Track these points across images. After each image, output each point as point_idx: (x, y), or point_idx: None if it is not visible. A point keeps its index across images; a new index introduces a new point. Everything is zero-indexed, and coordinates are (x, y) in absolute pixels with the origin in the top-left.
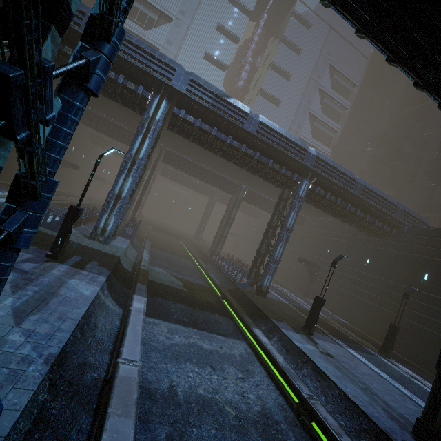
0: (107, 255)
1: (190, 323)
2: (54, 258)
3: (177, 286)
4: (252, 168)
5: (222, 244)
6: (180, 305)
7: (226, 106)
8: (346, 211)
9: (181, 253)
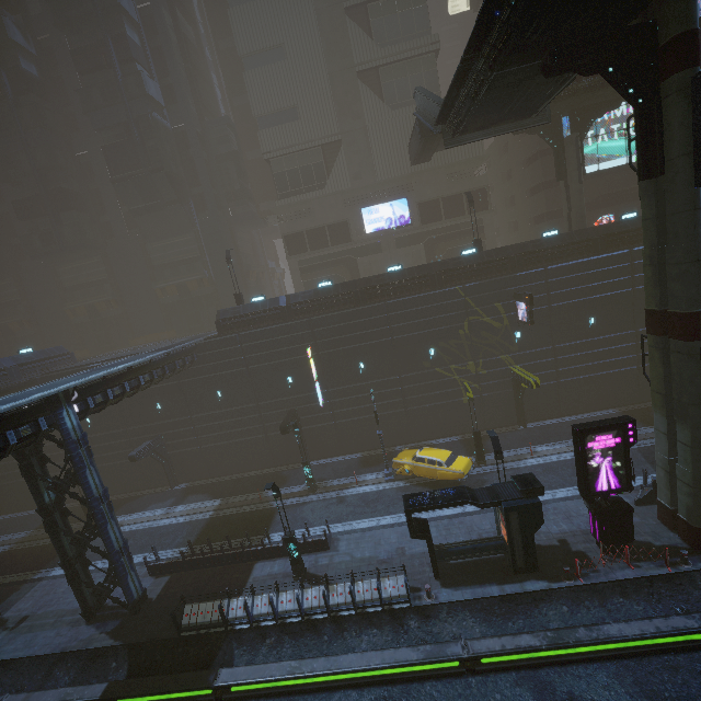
0: None
1: None
2: None
3: None
4: None
5: None
6: None
7: None
8: None
9: None
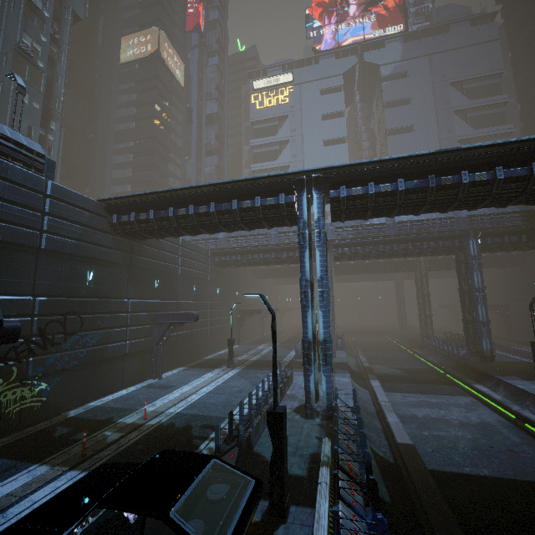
0: (339, 364)
1: (417, 392)
2: (319, 370)
3: (398, 374)
4: (412, 255)
5: (430, 325)
6: (405, 384)
7: (366, 228)
8: None
9: (392, 349)
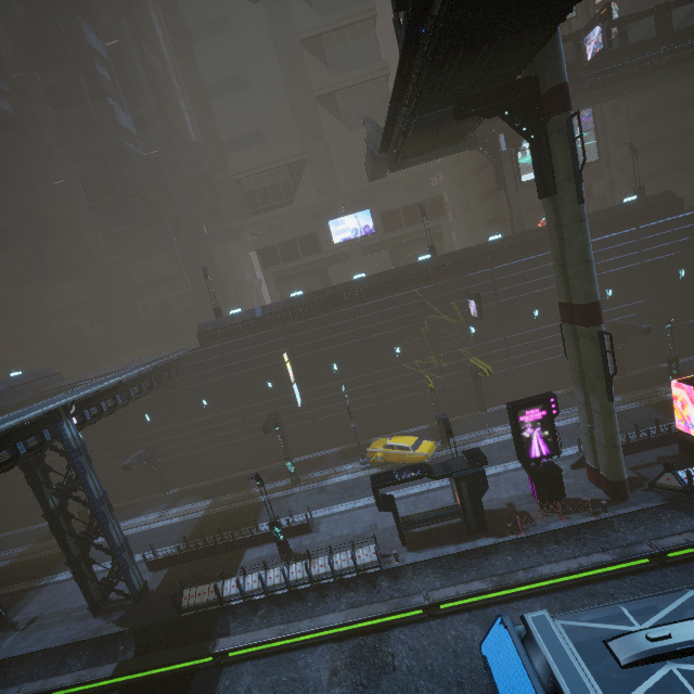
0: None
1: None
2: None
3: None
4: None
5: None
6: None
7: None
8: None
9: None
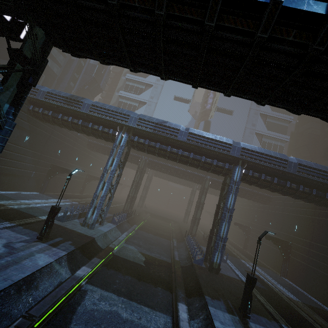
0: (85, 236)
1: (125, 293)
2: (40, 239)
3: (138, 261)
4: (192, 164)
5: (196, 225)
6: (127, 277)
7: (163, 128)
8: (288, 188)
9: (164, 234)
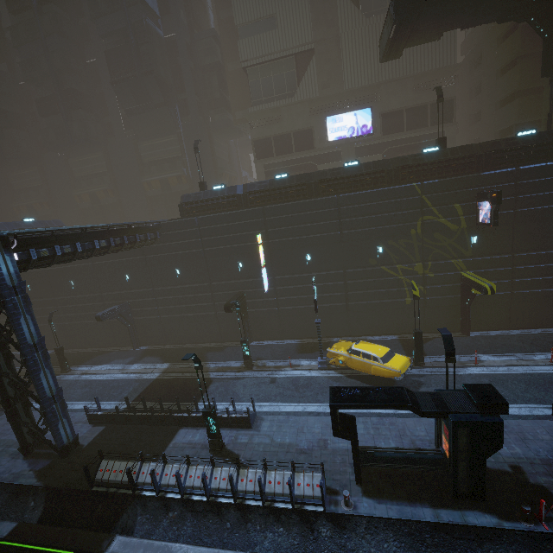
0: None
1: None
2: None
3: None
4: None
5: None
6: None
7: None
8: None
9: None
